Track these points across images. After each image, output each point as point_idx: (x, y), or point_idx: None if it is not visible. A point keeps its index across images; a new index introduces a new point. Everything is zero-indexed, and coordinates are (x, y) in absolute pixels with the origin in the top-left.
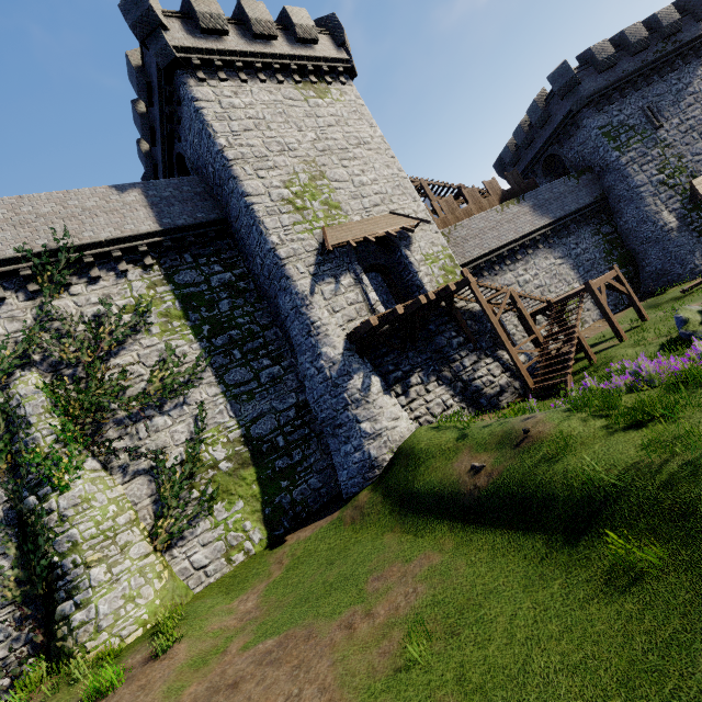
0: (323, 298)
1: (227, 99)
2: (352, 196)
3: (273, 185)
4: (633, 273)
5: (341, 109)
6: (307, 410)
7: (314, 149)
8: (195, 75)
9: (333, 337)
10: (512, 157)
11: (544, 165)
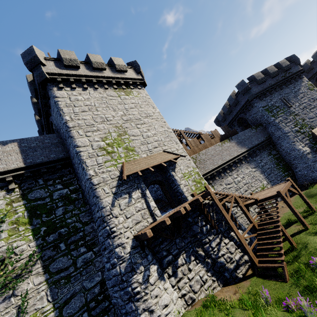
0: (119, 209)
1: (74, 96)
2: (142, 143)
3: (95, 140)
4: (292, 174)
5: (138, 100)
6: None
7: (121, 120)
8: (58, 85)
9: (124, 238)
10: (222, 118)
11: (238, 121)
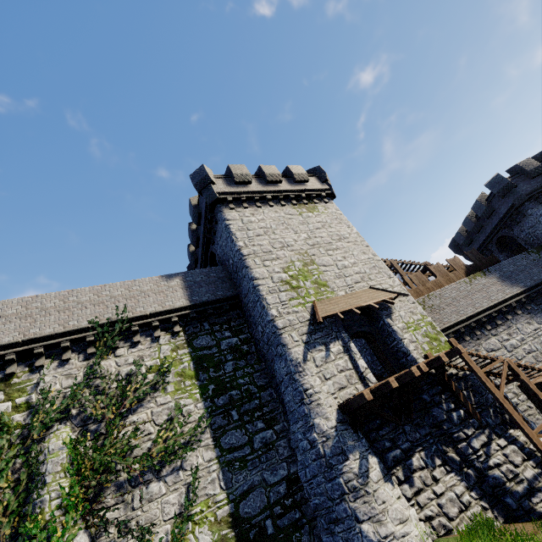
0: (314, 365)
1: (247, 218)
2: (337, 276)
3: (275, 271)
4: None
5: (325, 217)
6: (298, 486)
7: (306, 244)
8: (228, 206)
9: (326, 406)
10: (465, 239)
11: (497, 243)
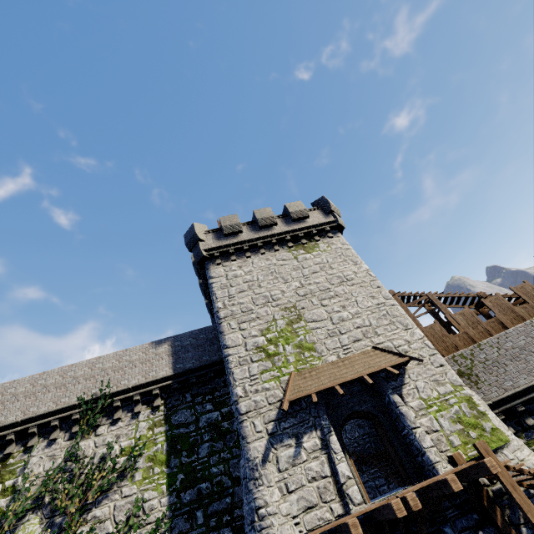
0: (276, 469)
1: (233, 272)
2: (329, 334)
3: (251, 335)
4: None
5: (327, 256)
6: None
7: (295, 295)
8: (216, 261)
9: None
10: None
11: None
